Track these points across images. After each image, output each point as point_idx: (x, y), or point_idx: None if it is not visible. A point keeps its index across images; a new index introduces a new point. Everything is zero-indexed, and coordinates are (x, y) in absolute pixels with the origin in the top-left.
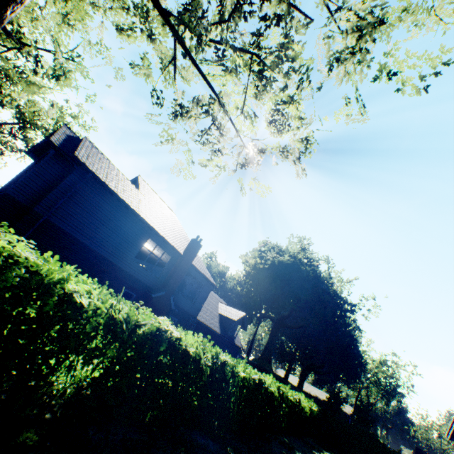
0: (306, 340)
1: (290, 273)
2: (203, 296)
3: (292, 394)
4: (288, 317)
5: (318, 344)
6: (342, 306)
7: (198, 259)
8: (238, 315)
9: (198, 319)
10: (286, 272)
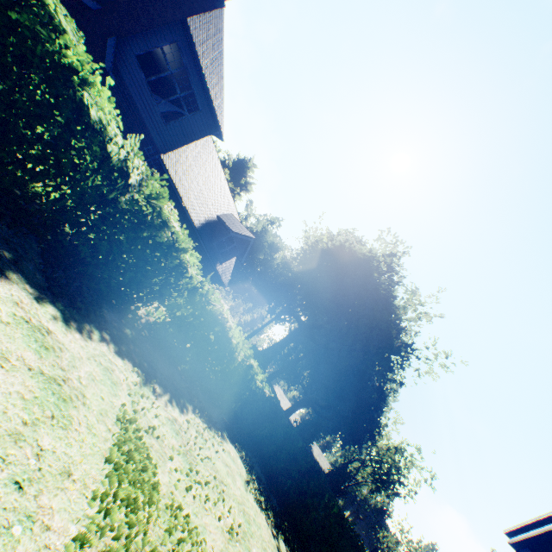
0: (324, 367)
1: (355, 273)
2: (191, 133)
3: (210, 290)
4: (320, 327)
5: (336, 380)
6: (397, 345)
7: (216, 69)
8: (242, 232)
9: (163, 160)
10: (351, 270)
